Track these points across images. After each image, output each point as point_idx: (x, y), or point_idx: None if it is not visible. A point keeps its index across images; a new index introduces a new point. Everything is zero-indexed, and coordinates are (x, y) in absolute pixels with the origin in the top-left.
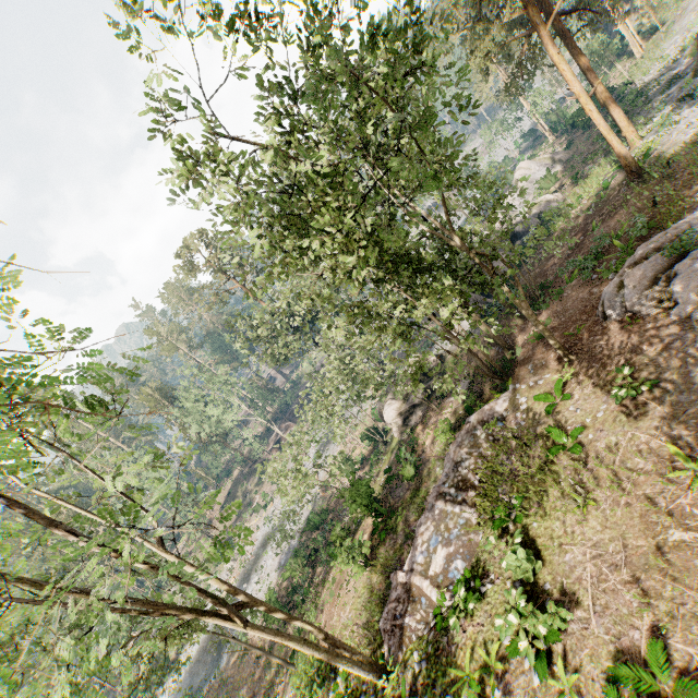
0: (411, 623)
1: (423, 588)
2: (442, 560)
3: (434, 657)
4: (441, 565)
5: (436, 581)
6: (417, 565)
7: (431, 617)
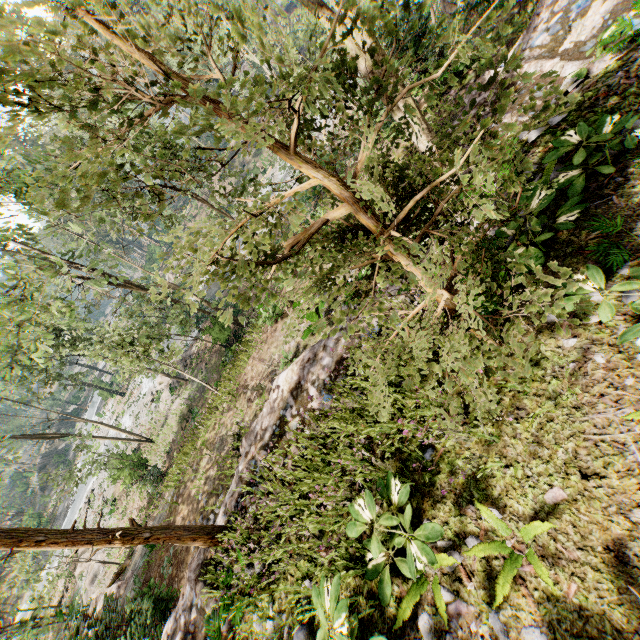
0: (508, 120)
1: (544, 70)
2: (599, 18)
3: (579, 112)
4: (594, 27)
5: (578, 52)
6: (531, 50)
7: (567, 85)
